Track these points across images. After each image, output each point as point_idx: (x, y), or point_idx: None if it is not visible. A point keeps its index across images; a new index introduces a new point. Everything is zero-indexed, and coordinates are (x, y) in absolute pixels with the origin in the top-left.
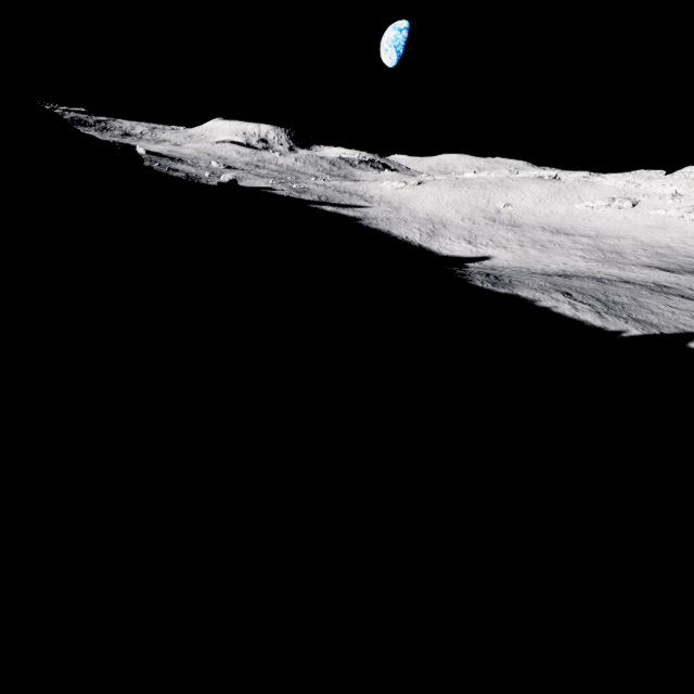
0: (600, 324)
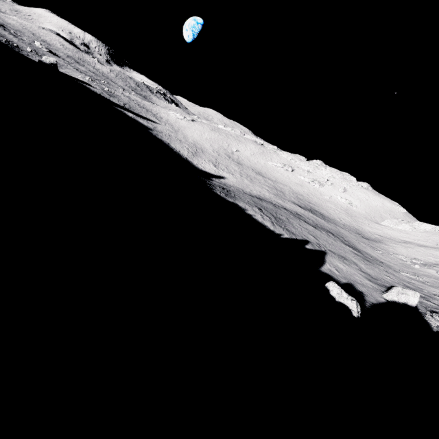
0: (273, 229)
